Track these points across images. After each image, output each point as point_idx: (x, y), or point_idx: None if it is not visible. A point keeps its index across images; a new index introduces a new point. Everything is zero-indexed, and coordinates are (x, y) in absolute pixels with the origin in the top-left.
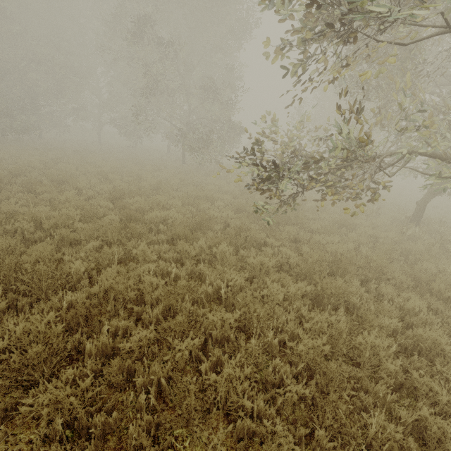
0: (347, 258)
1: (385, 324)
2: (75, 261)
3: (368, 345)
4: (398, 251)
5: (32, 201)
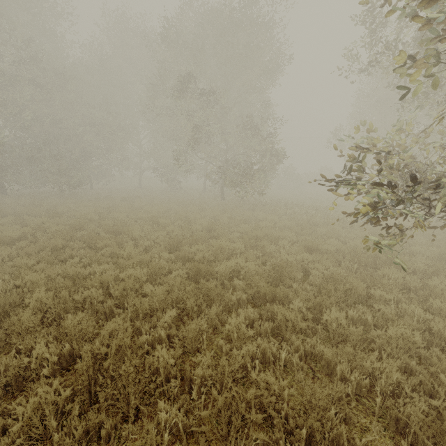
0: None
1: None
2: (160, 349)
3: None
4: None
5: (95, 259)
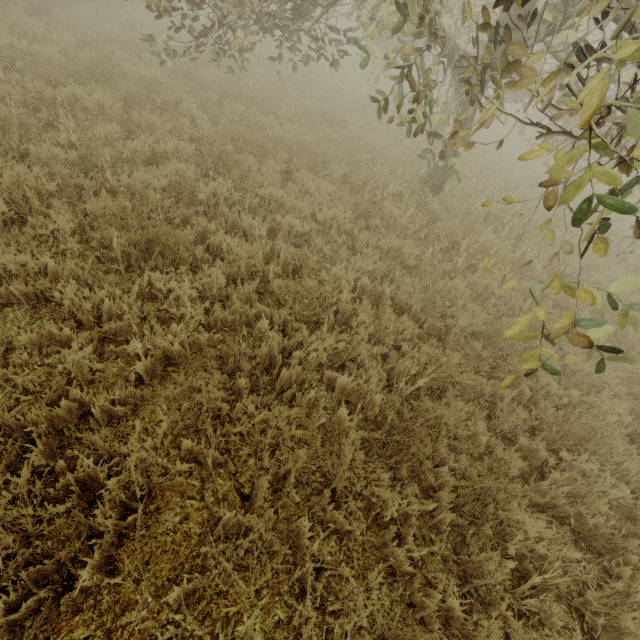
0: (285, 144)
1: (267, 196)
2: None
3: (218, 197)
4: (364, 152)
5: None
